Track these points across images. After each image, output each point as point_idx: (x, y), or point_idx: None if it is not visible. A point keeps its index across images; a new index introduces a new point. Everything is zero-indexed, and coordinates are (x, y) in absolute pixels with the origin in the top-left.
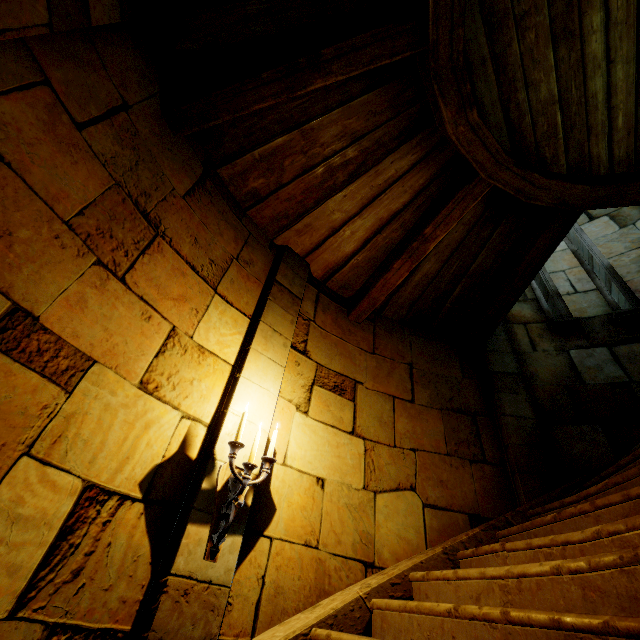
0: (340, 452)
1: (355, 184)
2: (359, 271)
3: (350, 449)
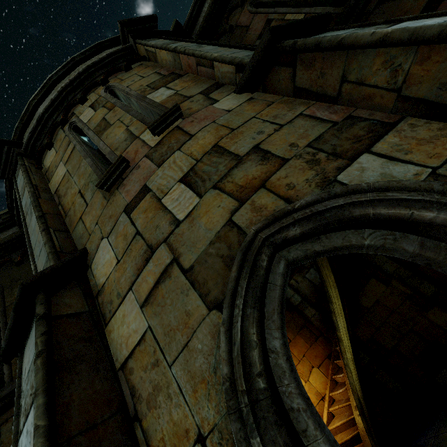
0: None
1: None
2: None
3: None
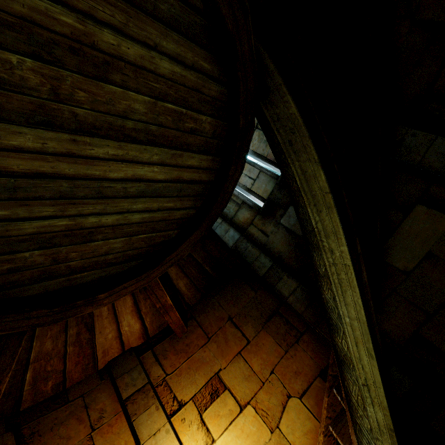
0: (246, 432)
1: (97, 327)
2: (156, 320)
3: (248, 421)
